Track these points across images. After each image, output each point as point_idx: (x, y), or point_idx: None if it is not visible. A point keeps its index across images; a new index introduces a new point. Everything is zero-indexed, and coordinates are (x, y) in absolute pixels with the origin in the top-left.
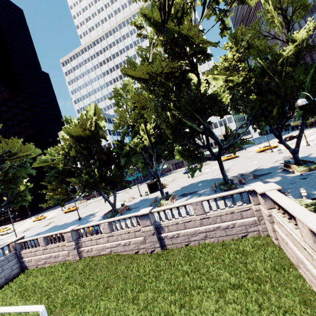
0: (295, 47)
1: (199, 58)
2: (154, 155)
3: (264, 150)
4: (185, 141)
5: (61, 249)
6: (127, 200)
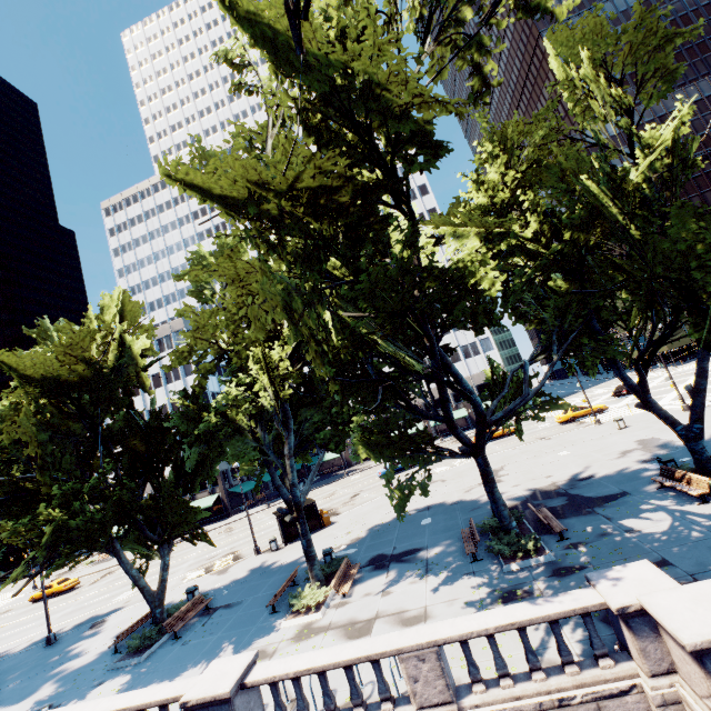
0: (654, 162)
1: (415, 157)
2: (290, 439)
3: (576, 419)
4: (377, 403)
5: None
6: (217, 563)
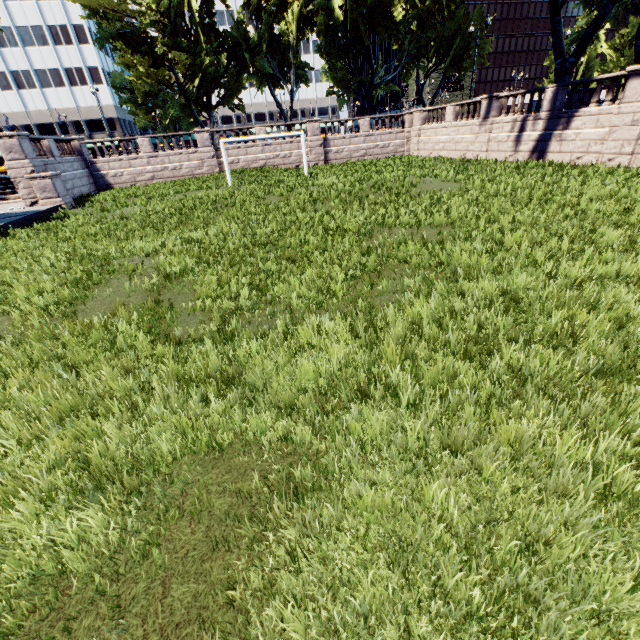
0: None
1: None
2: (294, 66)
3: None
4: (354, 52)
5: (185, 159)
6: None
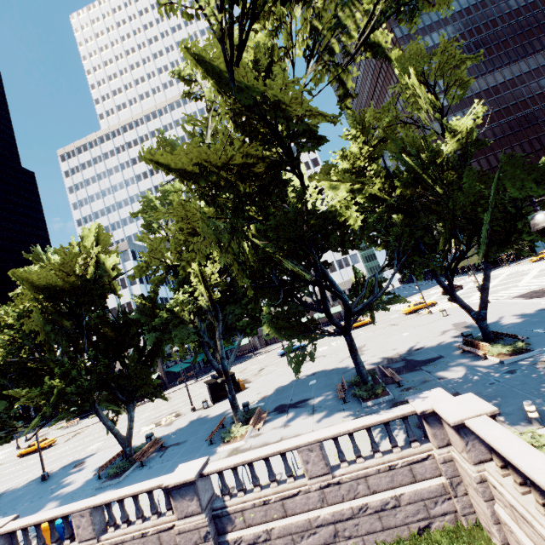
0: (457, 141)
1: (303, 142)
2: (219, 327)
3: (416, 311)
4: (280, 300)
5: None
6: (163, 420)
